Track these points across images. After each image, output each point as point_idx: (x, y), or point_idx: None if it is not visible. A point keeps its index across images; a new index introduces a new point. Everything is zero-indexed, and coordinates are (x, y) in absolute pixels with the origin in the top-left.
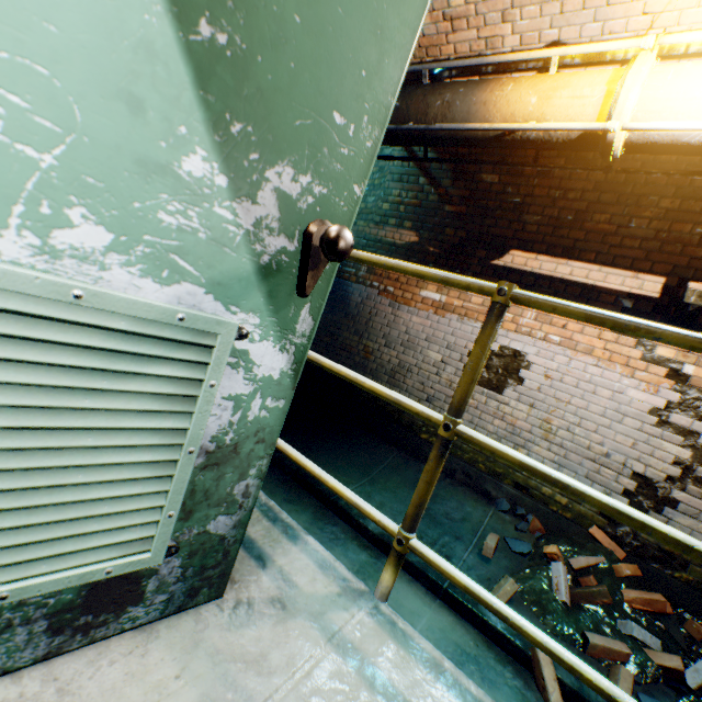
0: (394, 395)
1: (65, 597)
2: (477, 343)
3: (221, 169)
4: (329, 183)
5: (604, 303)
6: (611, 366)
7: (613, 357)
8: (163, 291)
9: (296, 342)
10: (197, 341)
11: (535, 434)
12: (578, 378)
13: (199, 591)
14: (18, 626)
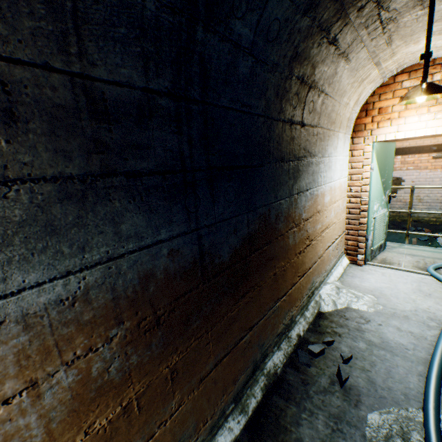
0: (395, 210)
1: (378, 246)
2: (410, 197)
3: (384, 196)
4: (389, 189)
5: (425, 150)
6: (435, 170)
7: (435, 167)
8: (382, 210)
9: (388, 209)
10: (384, 214)
11: (415, 202)
12: (424, 178)
13: (384, 247)
14: (377, 249)
